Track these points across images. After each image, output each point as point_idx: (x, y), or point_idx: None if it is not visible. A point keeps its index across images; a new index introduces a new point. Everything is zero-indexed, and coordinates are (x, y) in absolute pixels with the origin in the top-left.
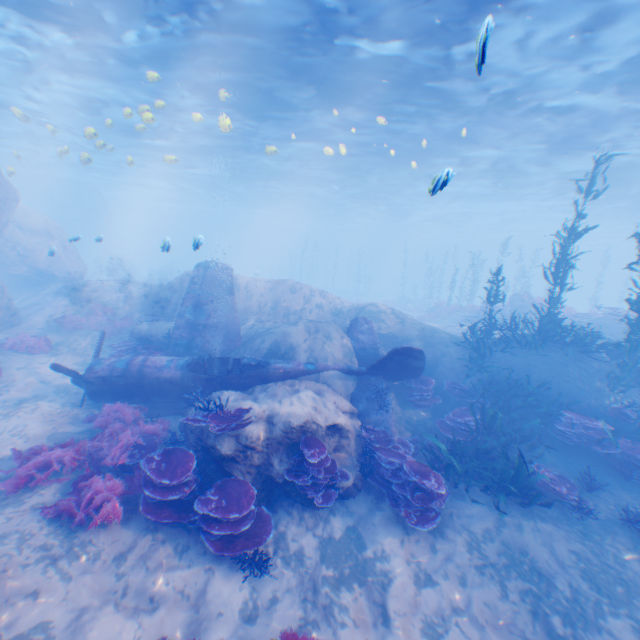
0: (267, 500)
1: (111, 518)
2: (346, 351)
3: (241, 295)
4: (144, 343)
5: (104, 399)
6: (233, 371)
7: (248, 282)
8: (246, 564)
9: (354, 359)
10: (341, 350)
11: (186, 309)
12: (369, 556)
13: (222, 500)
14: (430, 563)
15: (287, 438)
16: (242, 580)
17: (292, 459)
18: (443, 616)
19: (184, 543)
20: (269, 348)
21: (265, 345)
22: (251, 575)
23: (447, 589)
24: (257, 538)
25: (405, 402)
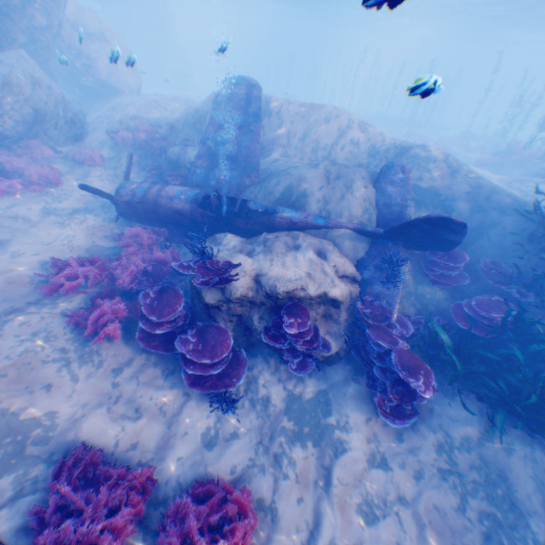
0: (249, 345)
1: (114, 336)
2: (366, 207)
3: (270, 122)
4: (175, 168)
5: (133, 221)
6: (243, 211)
7: (280, 105)
8: (216, 400)
9: (373, 218)
10: (360, 205)
11: (208, 136)
12: (330, 422)
13: (200, 346)
14: (390, 449)
15: (271, 301)
16: (211, 412)
17: (272, 323)
18: (385, 501)
19: (170, 368)
20: (281, 192)
21: (278, 187)
22: (220, 409)
23: (399, 478)
24: (228, 383)
25: (421, 276)
